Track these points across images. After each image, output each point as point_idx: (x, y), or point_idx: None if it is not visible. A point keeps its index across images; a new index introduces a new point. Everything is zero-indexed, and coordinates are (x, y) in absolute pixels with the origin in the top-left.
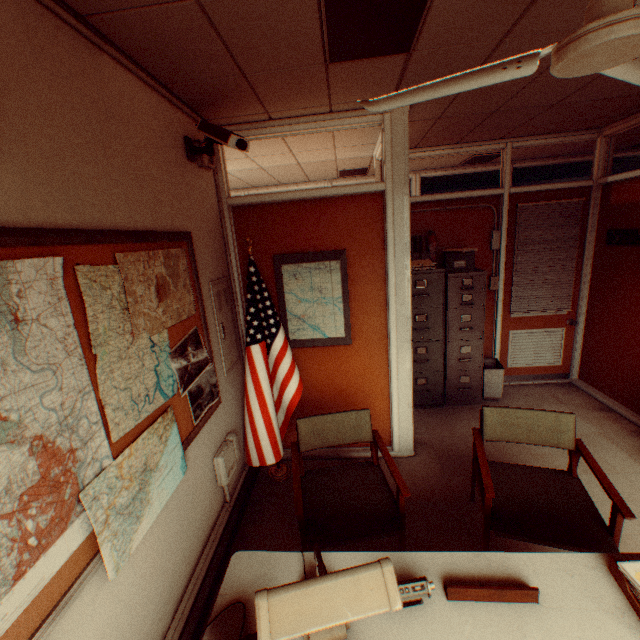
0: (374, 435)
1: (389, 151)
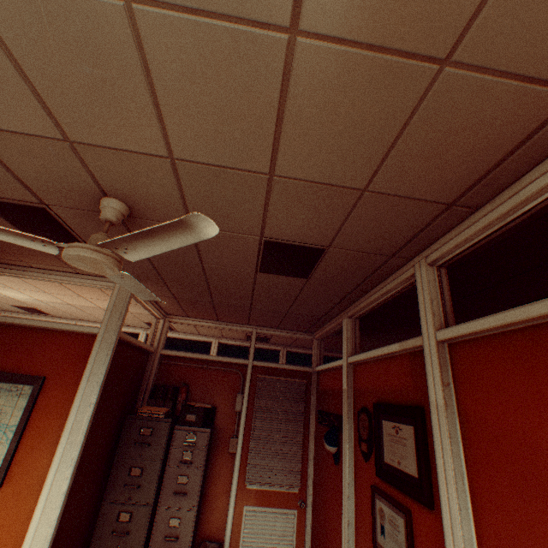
0: None
1: (112, 306)
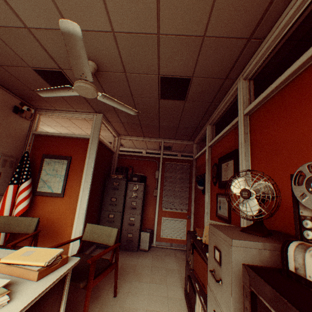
0: (35, 231)
1: (94, 126)
